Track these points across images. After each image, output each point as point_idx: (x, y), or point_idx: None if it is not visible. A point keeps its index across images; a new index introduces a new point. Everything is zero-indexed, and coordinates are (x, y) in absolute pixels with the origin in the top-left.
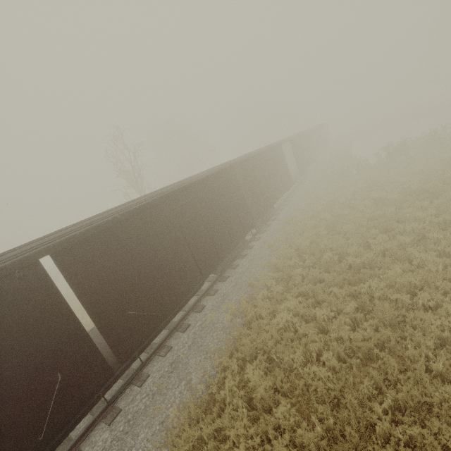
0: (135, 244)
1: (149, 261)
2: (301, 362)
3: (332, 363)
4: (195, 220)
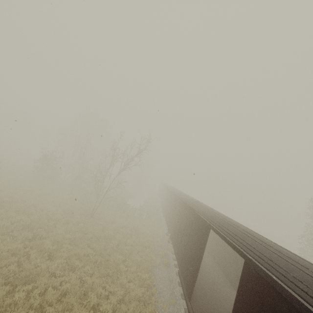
0: None
1: None
2: None
3: None
4: None
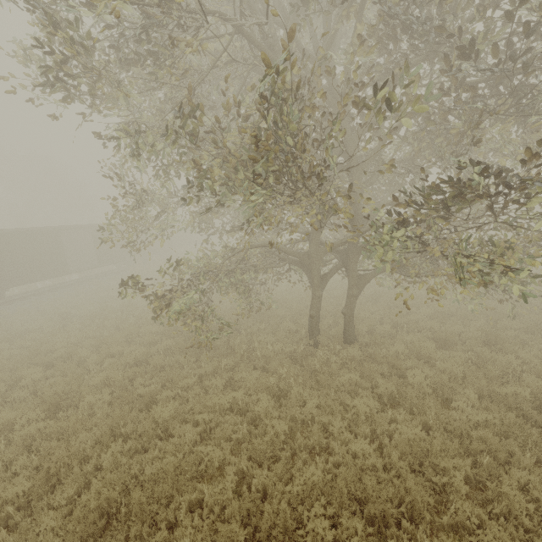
0: None
1: None
2: None
3: None
4: None
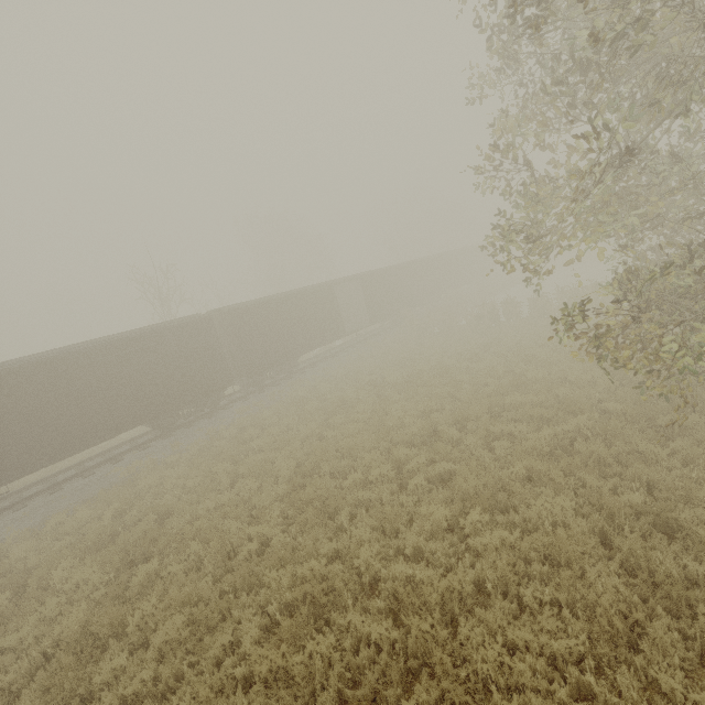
0: (32, 391)
1: (45, 407)
2: (115, 515)
3: (130, 520)
4: (124, 373)
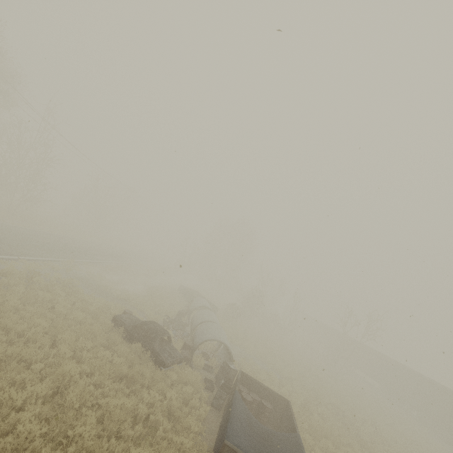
0: None
1: None
2: None
3: None
4: None
